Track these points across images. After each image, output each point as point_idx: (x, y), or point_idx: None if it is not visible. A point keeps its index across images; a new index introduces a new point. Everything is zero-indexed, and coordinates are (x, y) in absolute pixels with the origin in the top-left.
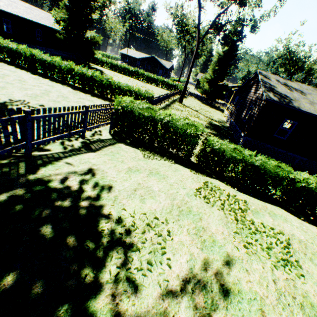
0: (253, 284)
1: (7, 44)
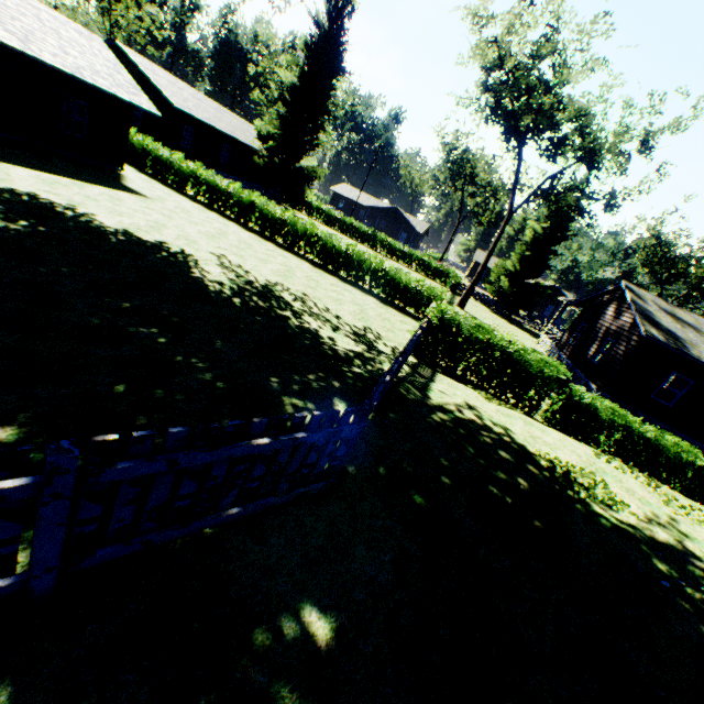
0: (703, 538)
1: (213, 178)
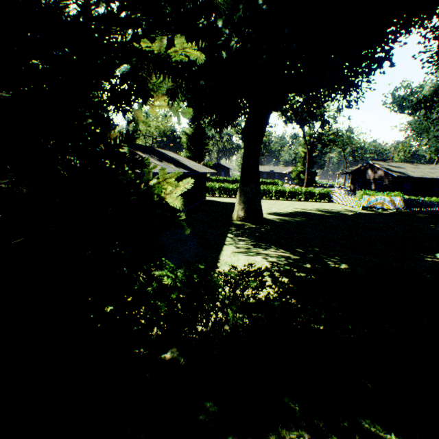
0: None
1: (228, 186)
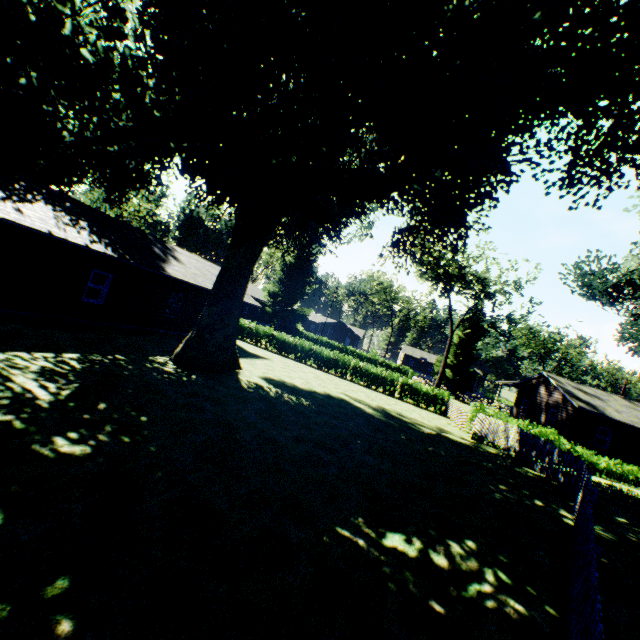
0: None
1: (283, 336)
